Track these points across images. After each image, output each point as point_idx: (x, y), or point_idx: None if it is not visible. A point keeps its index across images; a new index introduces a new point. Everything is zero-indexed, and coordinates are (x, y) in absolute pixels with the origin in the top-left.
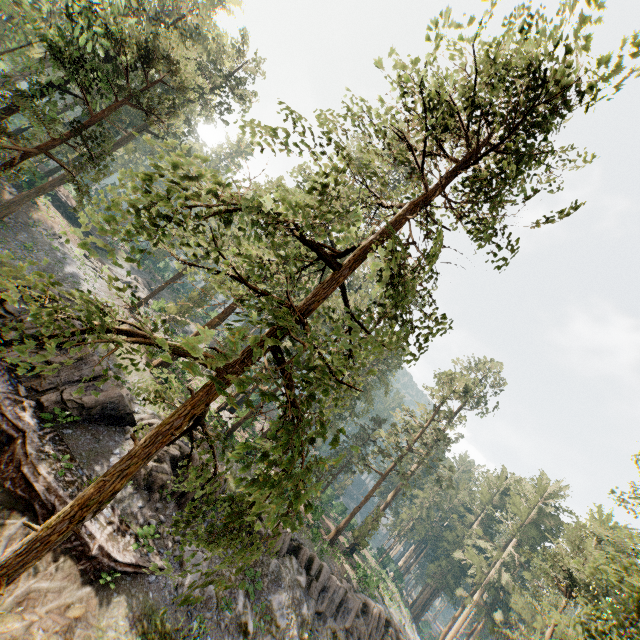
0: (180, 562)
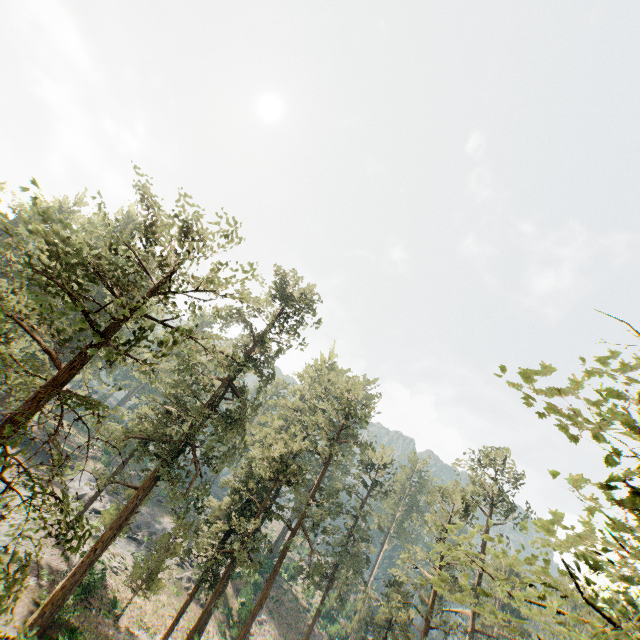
0: None
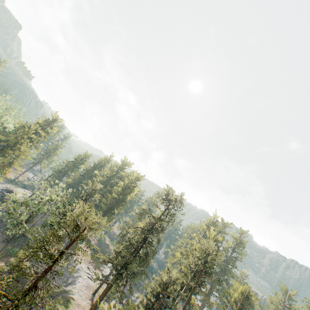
0: None
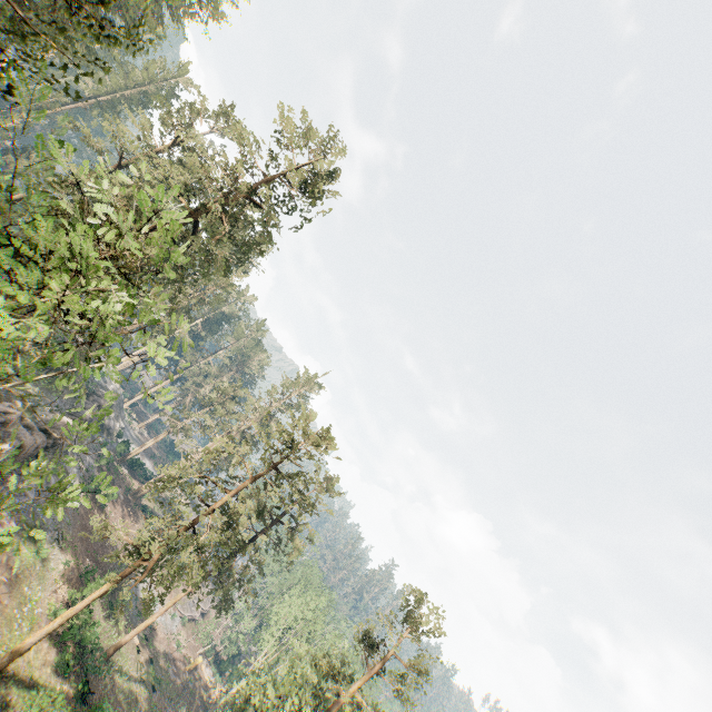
0: (24, 494)
